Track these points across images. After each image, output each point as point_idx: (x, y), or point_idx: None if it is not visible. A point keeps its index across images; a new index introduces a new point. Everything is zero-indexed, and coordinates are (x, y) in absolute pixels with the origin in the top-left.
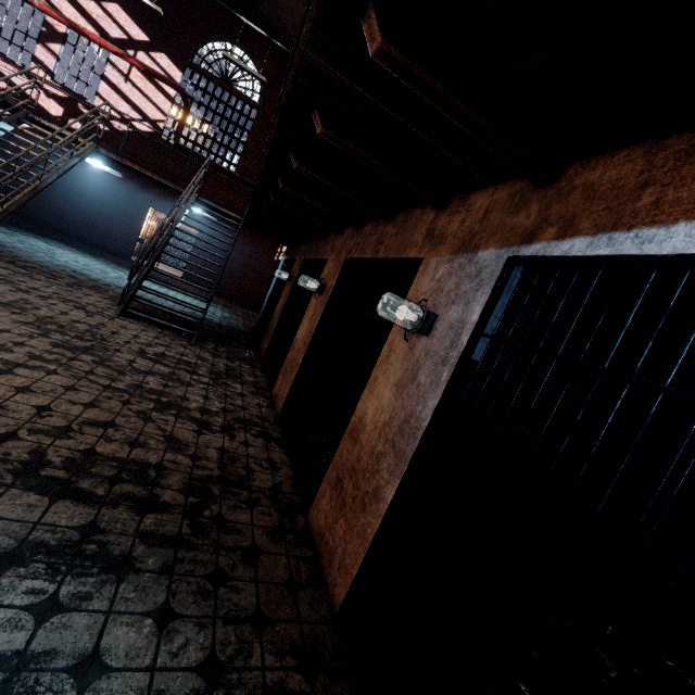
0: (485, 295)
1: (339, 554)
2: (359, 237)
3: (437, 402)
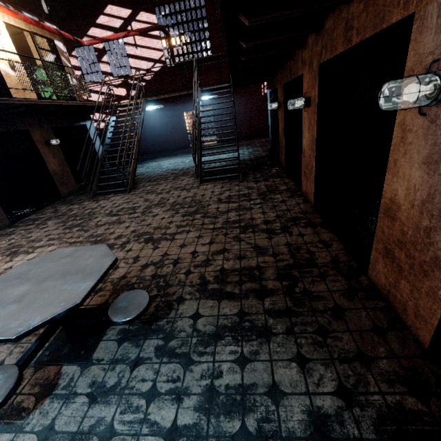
0: None
1: (411, 306)
2: (324, 37)
3: None
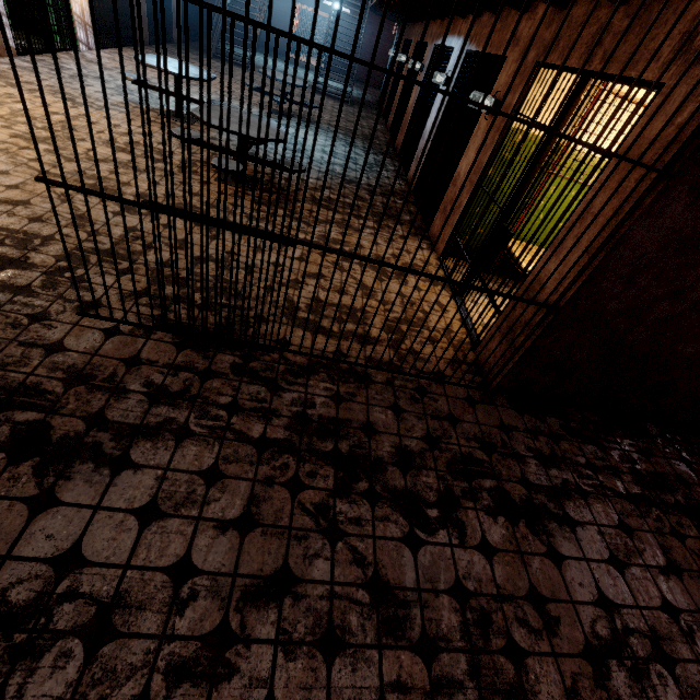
0: (430, 57)
1: (400, 143)
2: (421, 28)
3: (419, 90)
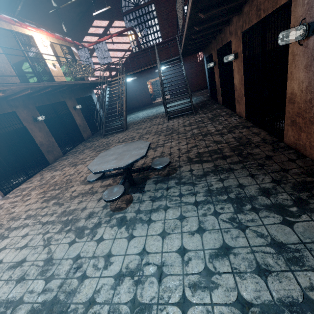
0: None
1: (307, 144)
2: (244, 17)
3: None
